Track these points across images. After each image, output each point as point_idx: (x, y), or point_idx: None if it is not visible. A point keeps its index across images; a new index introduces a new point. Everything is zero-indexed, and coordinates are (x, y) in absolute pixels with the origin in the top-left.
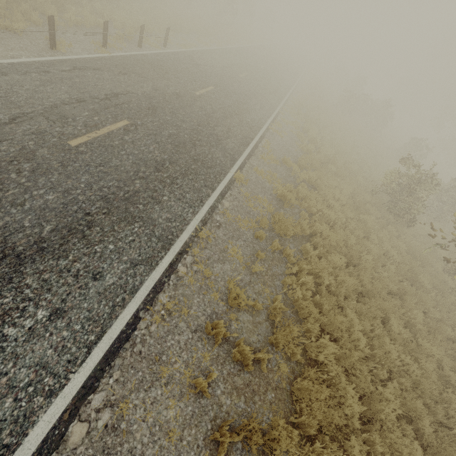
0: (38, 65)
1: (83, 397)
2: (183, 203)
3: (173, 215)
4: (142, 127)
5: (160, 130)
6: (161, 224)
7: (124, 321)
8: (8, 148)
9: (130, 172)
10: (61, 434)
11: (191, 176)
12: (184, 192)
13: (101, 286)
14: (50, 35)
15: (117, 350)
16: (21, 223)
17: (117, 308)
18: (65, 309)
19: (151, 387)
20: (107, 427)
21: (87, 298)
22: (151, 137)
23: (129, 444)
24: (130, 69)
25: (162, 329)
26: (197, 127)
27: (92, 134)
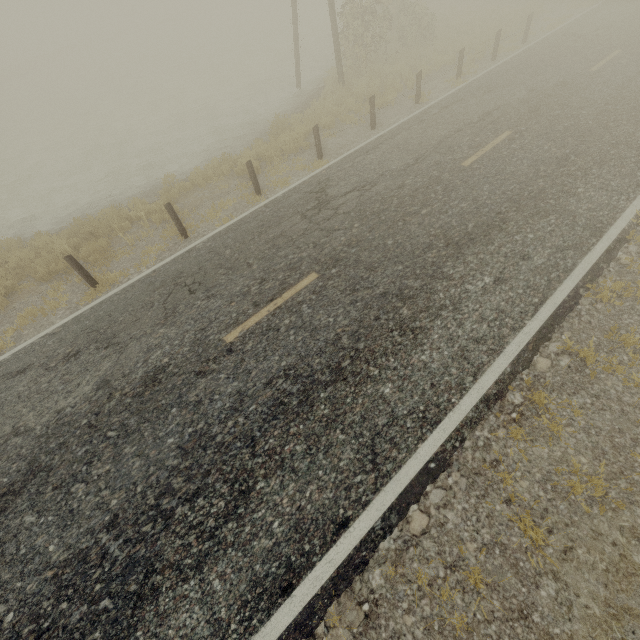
0: (414, 119)
1: (540, 340)
2: (607, 192)
3: (596, 205)
4: (527, 131)
5: (551, 128)
6: (582, 215)
7: (564, 293)
8: (421, 180)
9: (528, 174)
10: (529, 359)
11: (611, 162)
12: (606, 181)
13: (531, 265)
14: (417, 90)
15: (563, 315)
16: (450, 224)
17: (553, 282)
18: (505, 278)
19: (612, 352)
20: (570, 368)
21: (521, 273)
22: (541, 137)
23: (599, 386)
24: (492, 85)
25: (612, 309)
26: (605, 108)
27: (478, 153)
